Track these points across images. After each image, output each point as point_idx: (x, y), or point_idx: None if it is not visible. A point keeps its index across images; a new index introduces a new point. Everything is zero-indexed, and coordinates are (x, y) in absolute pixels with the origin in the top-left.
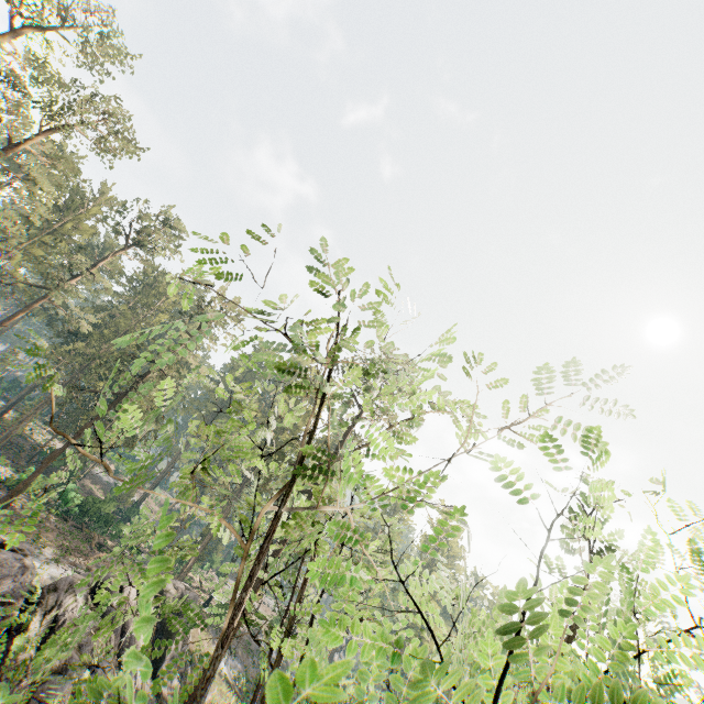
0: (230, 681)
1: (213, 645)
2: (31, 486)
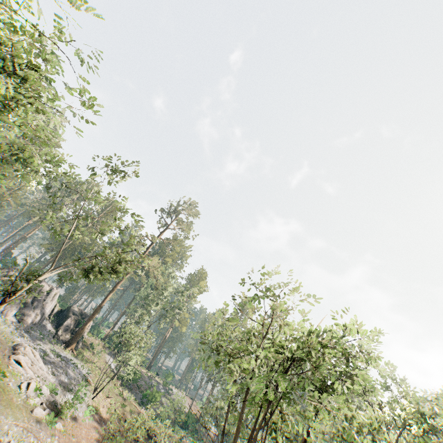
0: (114, 371)
1: (108, 355)
2: None
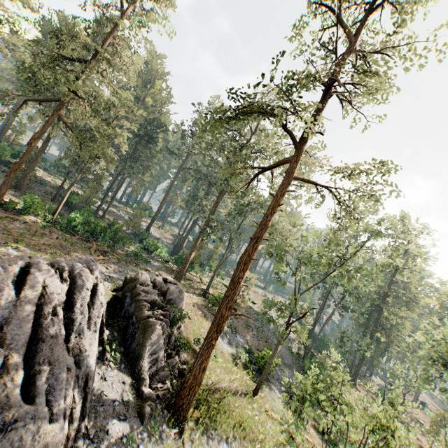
0: (234, 356)
1: None
2: (31, 208)
